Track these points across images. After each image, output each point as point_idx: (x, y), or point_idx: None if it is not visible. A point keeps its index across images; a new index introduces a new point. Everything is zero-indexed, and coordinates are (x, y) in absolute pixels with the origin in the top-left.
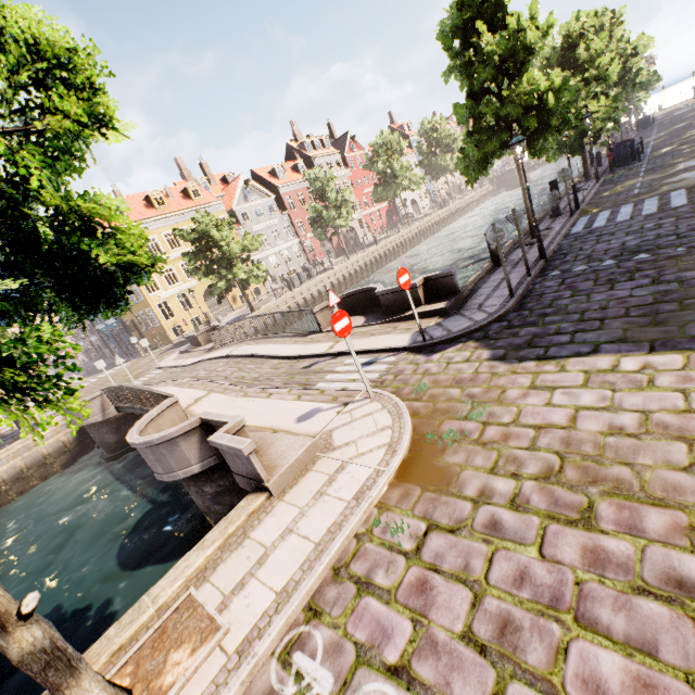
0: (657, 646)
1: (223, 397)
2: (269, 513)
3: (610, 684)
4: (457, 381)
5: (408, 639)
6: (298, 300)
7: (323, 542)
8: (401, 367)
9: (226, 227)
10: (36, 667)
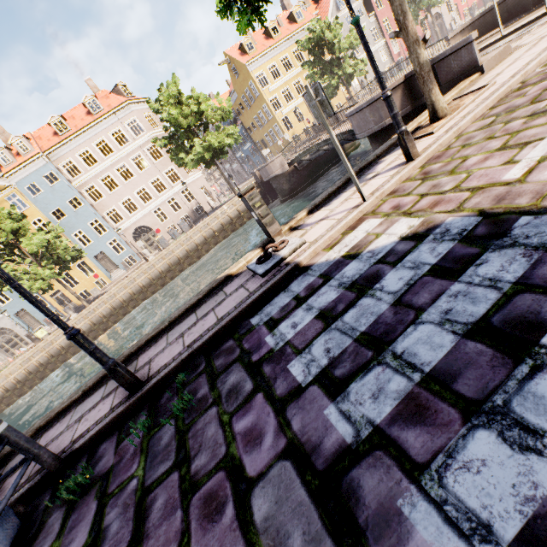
0: None
1: None
2: (486, 75)
3: None
4: None
5: None
6: None
7: None
8: None
9: (336, 26)
10: (426, 69)
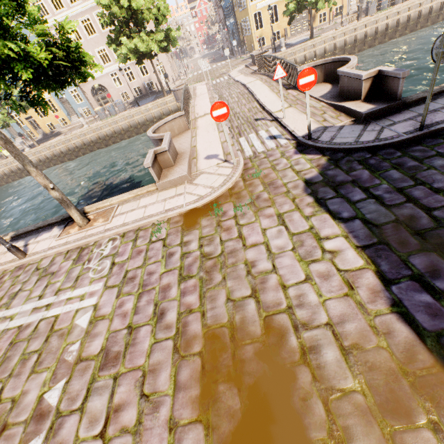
0: (137, 314)
1: (212, 120)
2: (151, 195)
3: (123, 308)
4: (270, 183)
5: (122, 260)
6: (357, 33)
7: (144, 218)
8: (275, 152)
9: None
10: (59, 201)
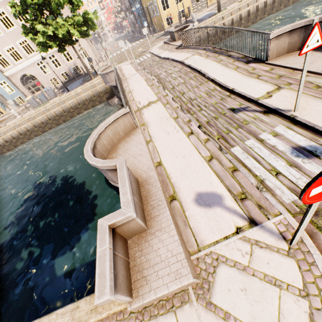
0: None
1: (162, 111)
2: None
3: None
4: None
5: None
6: (259, 3)
7: None
8: None
9: None
10: None
